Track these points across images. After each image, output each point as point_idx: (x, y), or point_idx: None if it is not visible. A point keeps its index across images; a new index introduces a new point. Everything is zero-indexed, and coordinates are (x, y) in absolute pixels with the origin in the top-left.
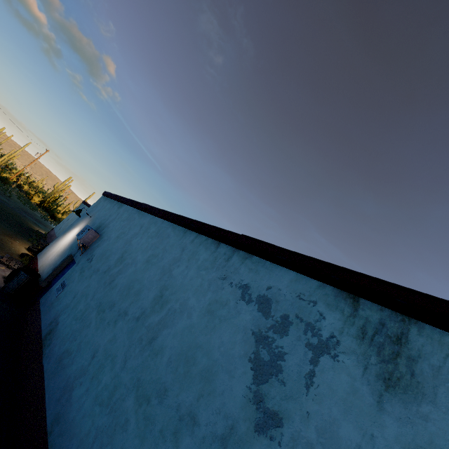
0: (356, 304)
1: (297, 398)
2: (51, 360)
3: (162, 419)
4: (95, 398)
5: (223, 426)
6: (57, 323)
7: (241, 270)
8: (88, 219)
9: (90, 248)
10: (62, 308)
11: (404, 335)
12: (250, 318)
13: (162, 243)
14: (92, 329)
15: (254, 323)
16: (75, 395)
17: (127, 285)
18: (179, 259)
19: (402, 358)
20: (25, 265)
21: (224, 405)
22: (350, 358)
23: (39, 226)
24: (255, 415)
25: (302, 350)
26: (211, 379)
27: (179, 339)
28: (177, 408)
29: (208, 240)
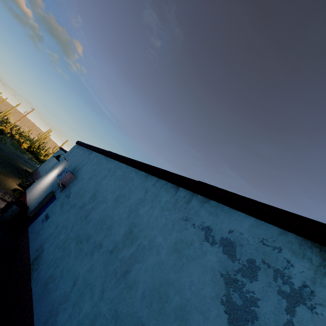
0: (324, 254)
1: None
2: (38, 284)
3: None
4: (77, 325)
5: None
6: (42, 249)
7: (201, 213)
8: (65, 162)
9: (68, 186)
10: (46, 237)
11: None
12: (216, 260)
13: (127, 185)
14: (72, 258)
15: (221, 265)
16: (59, 320)
17: (100, 220)
18: (144, 199)
19: None
20: (16, 198)
21: None
22: None
23: (27, 166)
24: None
25: (274, 297)
26: (186, 318)
27: (150, 274)
28: None
29: (168, 184)
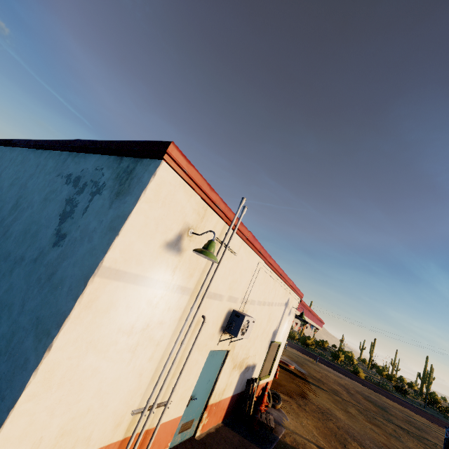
0: (121, 161)
1: (77, 221)
2: None
3: (5, 269)
4: None
5: (37, 254)
6: None
7: (70, 165)
8: None
9: None
10: None
11: (134, 168)
12: (66, 193)
13: (24, 167)
14: None
15: (68, 195)
16: None
17: None
18: (34, 173)
19: (128, 180)
20: None
21: (41, 244)
22: (107, 191)
23: None
24: (55, 240)
25: (87, 197)
26: (37, 235)
27: (23, 223)
28: (14, 259)
29: (56, 153)
